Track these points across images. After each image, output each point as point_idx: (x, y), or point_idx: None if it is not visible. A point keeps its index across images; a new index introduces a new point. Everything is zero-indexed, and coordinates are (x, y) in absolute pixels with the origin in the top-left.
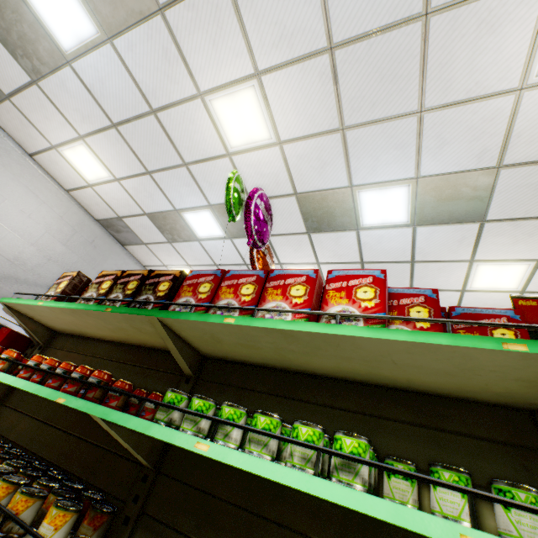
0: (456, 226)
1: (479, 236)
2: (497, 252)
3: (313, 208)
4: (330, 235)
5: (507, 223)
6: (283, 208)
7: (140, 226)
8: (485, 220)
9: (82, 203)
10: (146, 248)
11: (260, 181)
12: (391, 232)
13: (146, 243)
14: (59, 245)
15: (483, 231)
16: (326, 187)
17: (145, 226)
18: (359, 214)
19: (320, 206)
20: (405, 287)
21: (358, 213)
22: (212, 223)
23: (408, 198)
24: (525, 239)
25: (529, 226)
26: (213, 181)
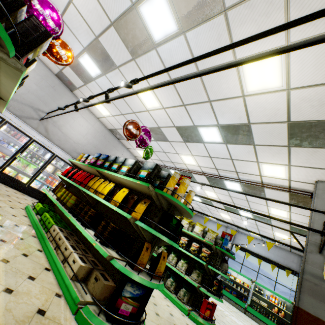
0: (209, 23)
1: (229, 30)
2: (250, 45)
3: (126, 34)
4: (144, 58)
5: (243, 6)
6: (113, 40)
7: (70, 75)
8: (226, 8)
9: (45, 63)
10: (80, 91)
11: (92, 18)
12: (173, 44)
13: (78, 87)
14: (34, 85)
15: (230, 22)
16: (122, 11)
17: (71, 74)
18: (149, 31)
19: (127, 30)
20: (205, 99)
21: (148, 31)
22: (92, 63)
23: (167, 3)
24: (265, 21)
25: (261, 3)
26: (76, 27)
